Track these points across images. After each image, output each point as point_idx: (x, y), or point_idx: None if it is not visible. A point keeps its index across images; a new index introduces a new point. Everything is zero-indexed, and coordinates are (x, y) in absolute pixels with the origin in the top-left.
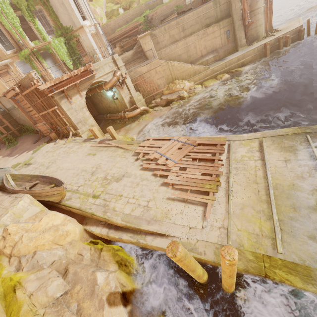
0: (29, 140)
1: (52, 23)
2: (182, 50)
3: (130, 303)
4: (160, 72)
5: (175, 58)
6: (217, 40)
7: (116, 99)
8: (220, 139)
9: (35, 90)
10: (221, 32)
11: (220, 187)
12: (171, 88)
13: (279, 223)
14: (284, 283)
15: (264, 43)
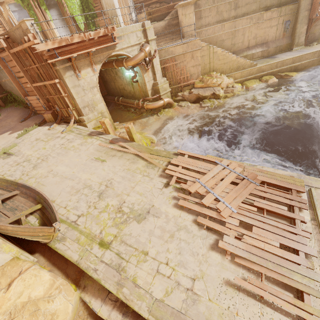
0: (15, 115)
1: None
2: (227, 34)
3: None
4: (197, 58)
5: (216, 43)
6: (272, 30)
7: (136, 82)
8: (294, 181)
9: (29, 50)
10: (279, 22)
11: (317, 283)
12: (206, 82)
13: None
14: None
15: None
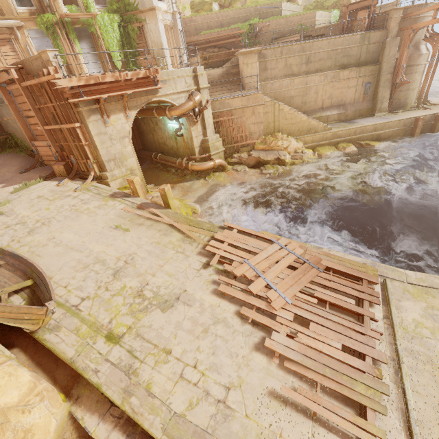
0: (14, 164)
1: None
2: (296, 90)
3: None
4: (259, 114)
5: (284, 99)
6: (350, 92)
7: (180, 136)
8: (366, 269)
9: (47, 85)
10: (358, 82)
11: (385, 397)
12: (269, 143)
13: None
14: None
15: (416, 116)
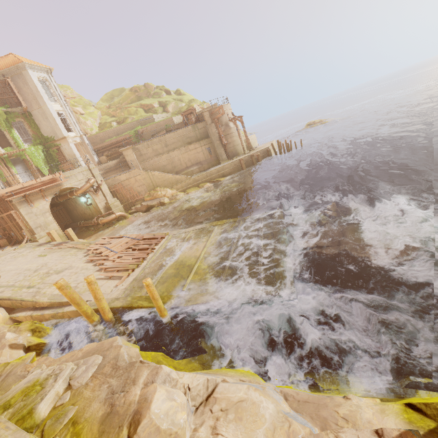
0: None
1: (31, 133)
2: (166, 161)
3: (31, 351)
4: (140, 180)
5: (160, 168)
6: (200, 154)
7: (90, 205)
8: (163, 234)
9: None
10: (202, 149)
11: (141, 266)
12: (152, 195)
13: (160, 279)
14: (139, 307)
15: (239, 159)
